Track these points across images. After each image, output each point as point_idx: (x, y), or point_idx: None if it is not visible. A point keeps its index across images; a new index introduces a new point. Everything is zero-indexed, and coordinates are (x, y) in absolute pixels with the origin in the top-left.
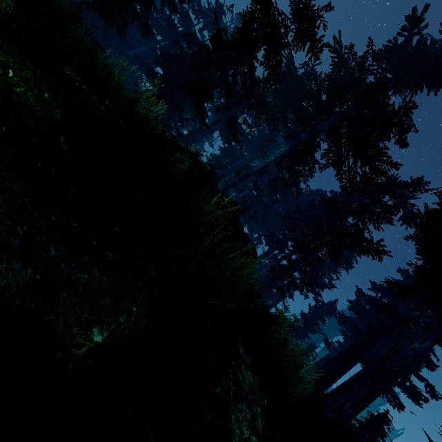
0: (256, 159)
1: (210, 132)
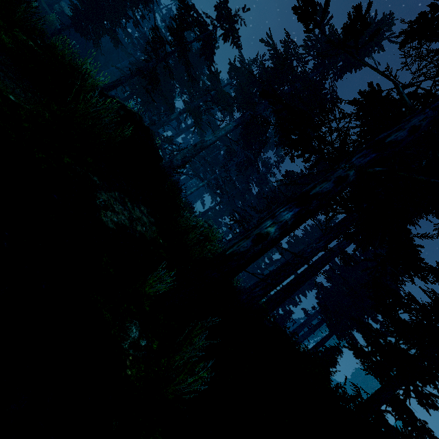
0: (209, 135)
1: (187, 128)
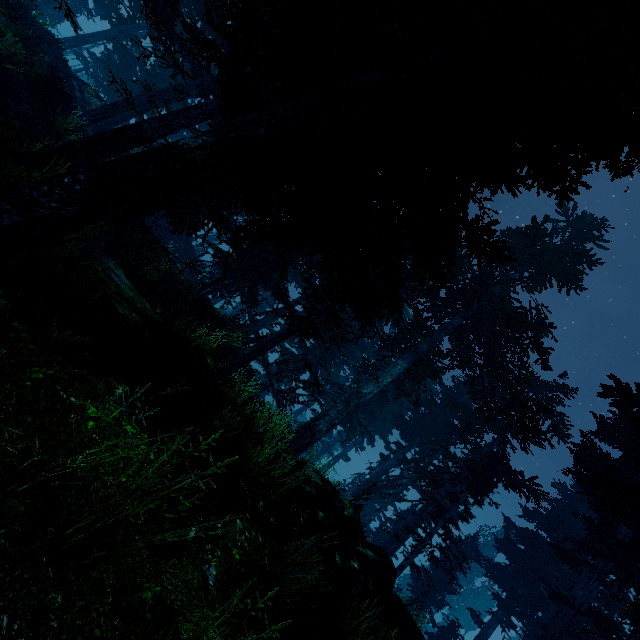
0: (368, 383)
1: None
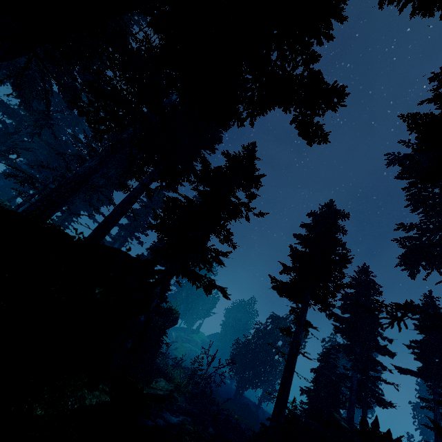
0: None
1: None
